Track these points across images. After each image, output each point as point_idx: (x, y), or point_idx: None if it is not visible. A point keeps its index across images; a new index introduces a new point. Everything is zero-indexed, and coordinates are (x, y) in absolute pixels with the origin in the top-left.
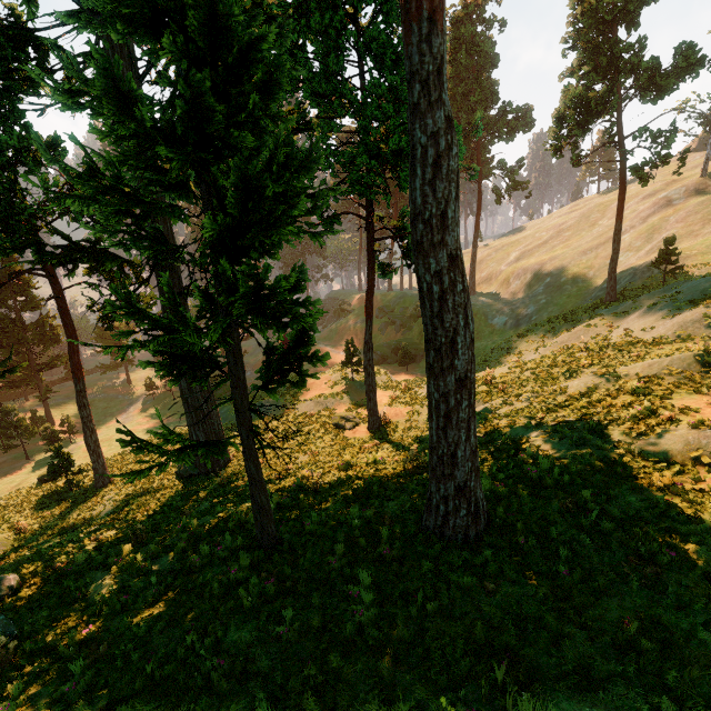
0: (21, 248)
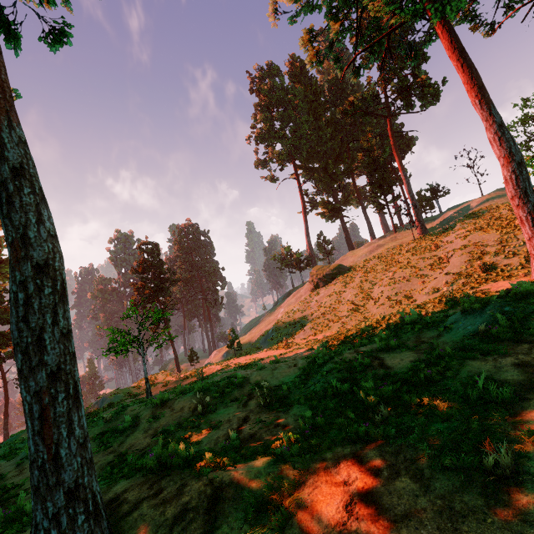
0: None
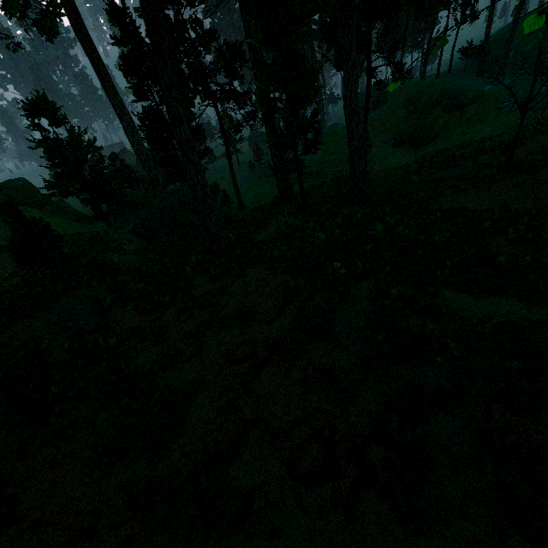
0: (209, 96)
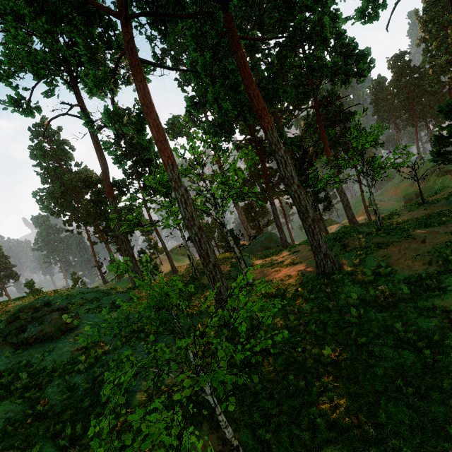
0: (275, 194)
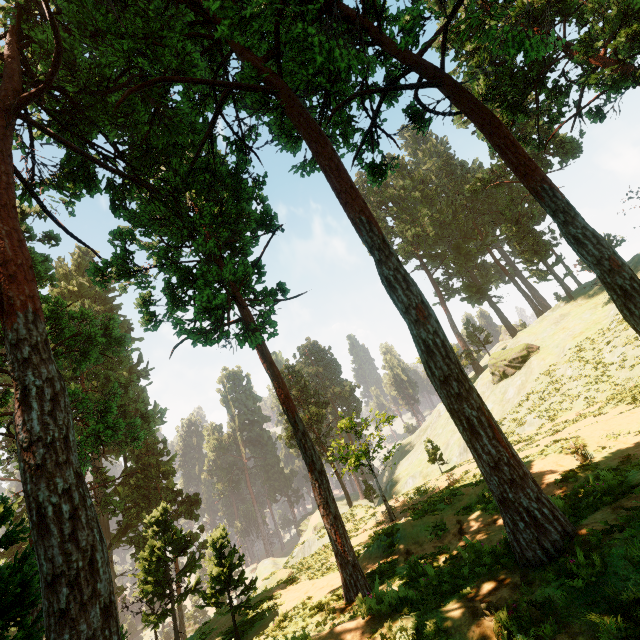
0: None
